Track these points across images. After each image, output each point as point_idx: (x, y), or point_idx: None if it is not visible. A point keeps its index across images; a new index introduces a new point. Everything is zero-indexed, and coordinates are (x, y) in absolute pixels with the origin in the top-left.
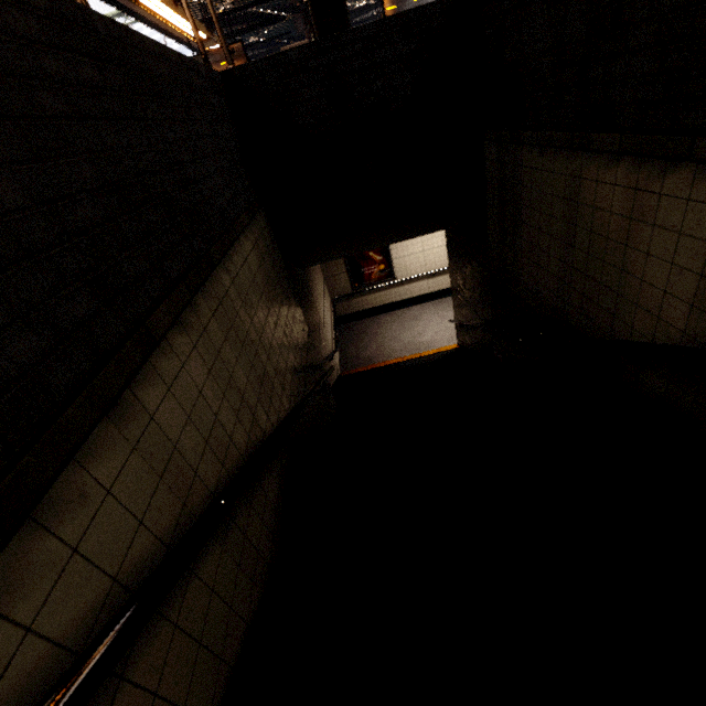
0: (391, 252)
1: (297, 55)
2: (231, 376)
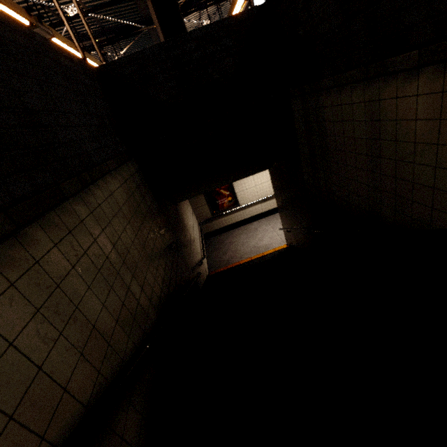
0: (234, 188)
1: (150, 52)
2: (76, 307)
